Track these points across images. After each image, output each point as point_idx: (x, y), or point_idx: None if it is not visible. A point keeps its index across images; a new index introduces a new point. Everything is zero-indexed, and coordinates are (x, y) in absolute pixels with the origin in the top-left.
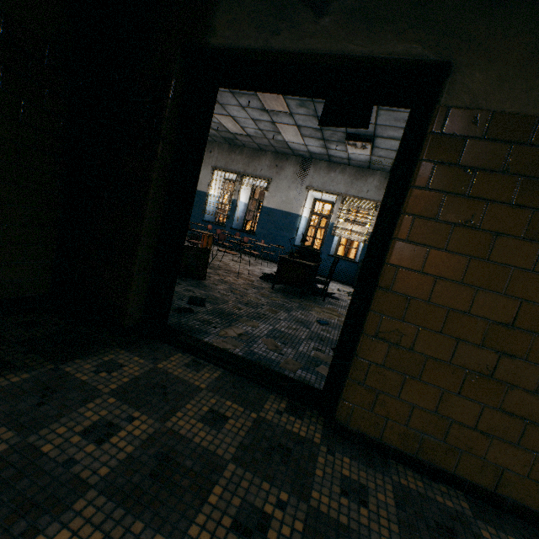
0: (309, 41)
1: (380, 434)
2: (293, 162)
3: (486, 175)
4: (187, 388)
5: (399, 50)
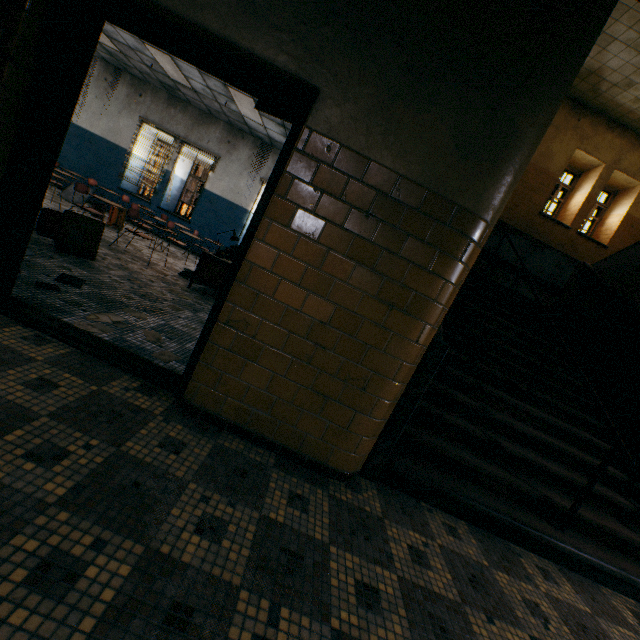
0: (200, 13)
1: (220, 410)
2: (250, 144)
3: (329, 199)
4: (17, 358)
5: (280, 60)
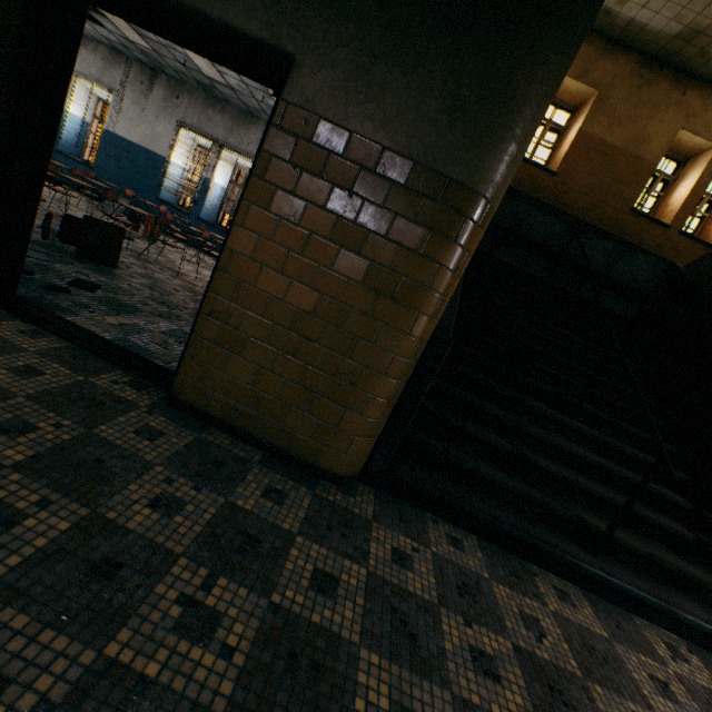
0: None
1: (207, 405)
2: None
3: (309, 177)
4: (8, 347)
5: (252, 27)
